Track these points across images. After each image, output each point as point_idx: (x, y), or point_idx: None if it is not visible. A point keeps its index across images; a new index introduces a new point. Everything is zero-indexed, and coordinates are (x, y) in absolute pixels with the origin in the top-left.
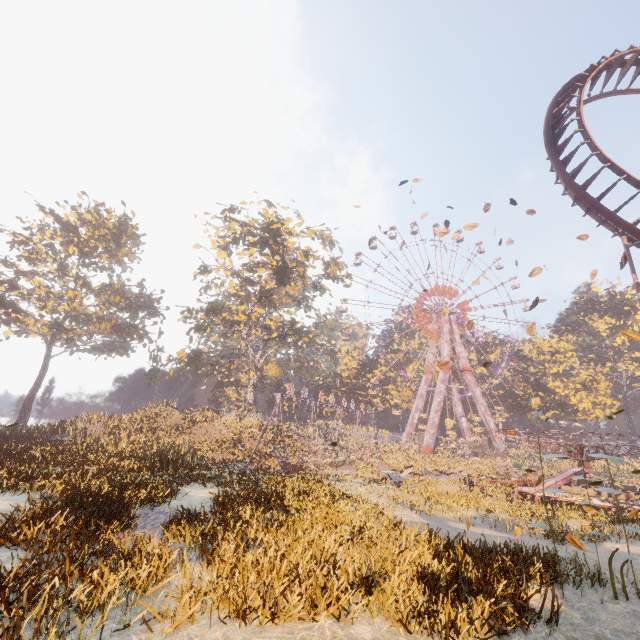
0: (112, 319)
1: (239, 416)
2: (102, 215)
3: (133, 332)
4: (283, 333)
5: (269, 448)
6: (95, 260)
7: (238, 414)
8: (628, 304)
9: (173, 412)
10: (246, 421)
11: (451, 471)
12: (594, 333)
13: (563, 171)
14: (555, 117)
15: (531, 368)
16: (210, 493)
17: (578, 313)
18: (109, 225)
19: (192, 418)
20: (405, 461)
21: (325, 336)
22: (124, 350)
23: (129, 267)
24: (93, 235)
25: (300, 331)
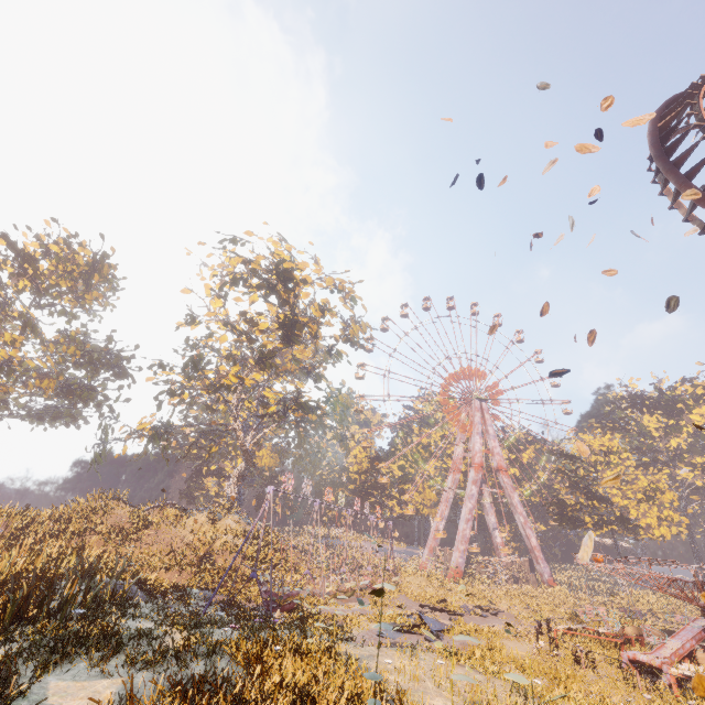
0: (58, 374)
1: (214, 517)
2: (74, 249)
3: (87, 395)
4: (284, 407)
5: (250, 566)
6: (53, 301)
7: (212, 514)
8: (681, 401)
9: (120, 507)
10: (222, 524)
11: (496, 607)
12: (645, 433)
13: (690, 185)
14: (660, 132)
15: (581, 470)
16: (93, 701)
17: (625, 408)
18: (80, 261)
19: (145, 517)
20: (431, 589)
21: (336, 416)
22: (72, 419)
23: (99, 315)
24: (56, 270)
25: (306, 405)
